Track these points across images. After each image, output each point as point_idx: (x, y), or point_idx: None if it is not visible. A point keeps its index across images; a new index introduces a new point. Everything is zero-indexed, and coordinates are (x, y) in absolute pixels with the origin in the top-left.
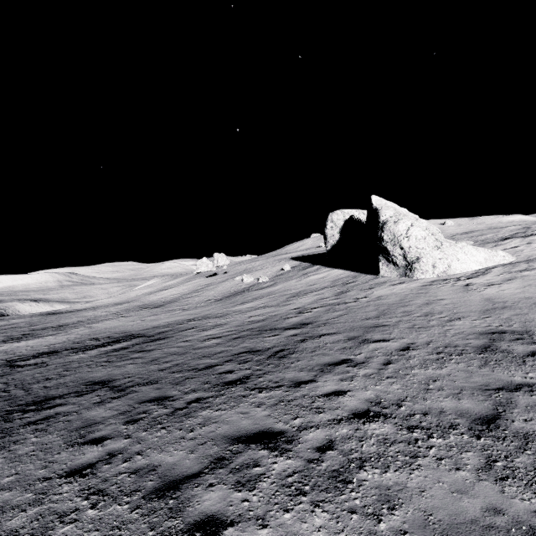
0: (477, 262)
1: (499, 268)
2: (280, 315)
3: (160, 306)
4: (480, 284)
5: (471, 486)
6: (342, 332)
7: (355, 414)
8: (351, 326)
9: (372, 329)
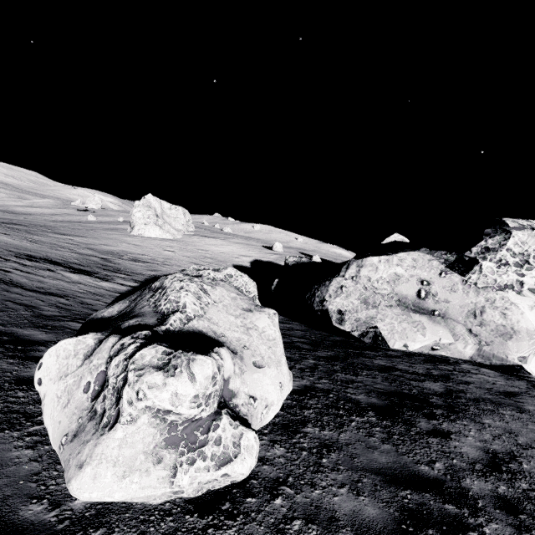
0: (156, 235)
1: (159, 238)
2: (52, 226)
3: (15, 214)
4: (134, 238)
5: (3, 228)
6: (50, 228)
7: (5, 226)
8: (58, 229)
9: (59, 230)
